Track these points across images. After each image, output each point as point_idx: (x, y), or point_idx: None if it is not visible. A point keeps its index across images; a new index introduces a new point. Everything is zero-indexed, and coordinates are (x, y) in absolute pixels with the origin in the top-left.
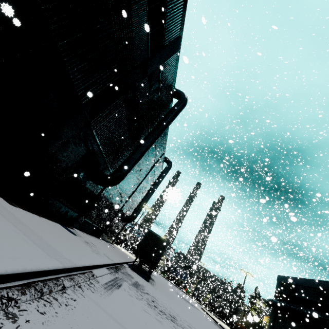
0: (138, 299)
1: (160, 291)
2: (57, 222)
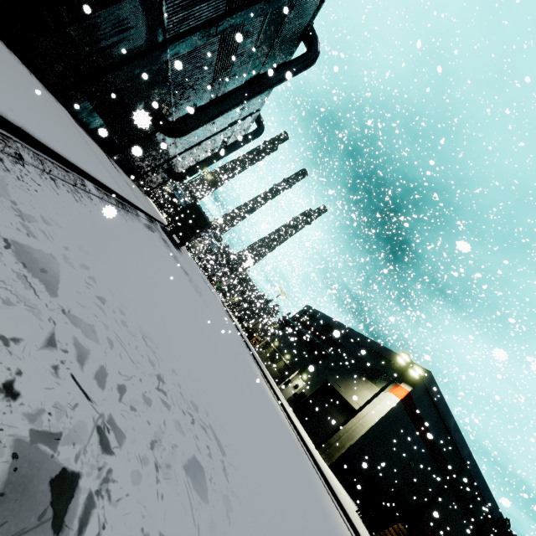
0: (164, 247)
1: (184, 260)
2: (101, 149)
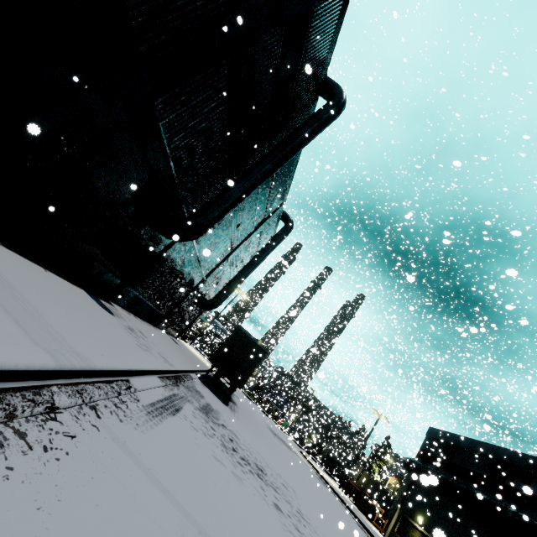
0: (206, 437)
1: (244, 422)
2: (82, 287)
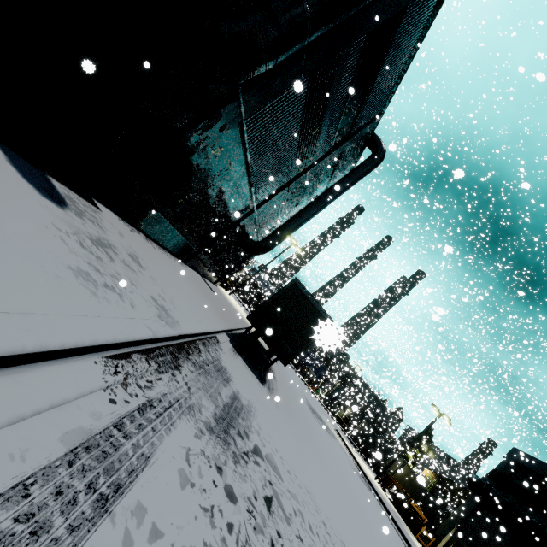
0: None
1: (284, 409)
2: None
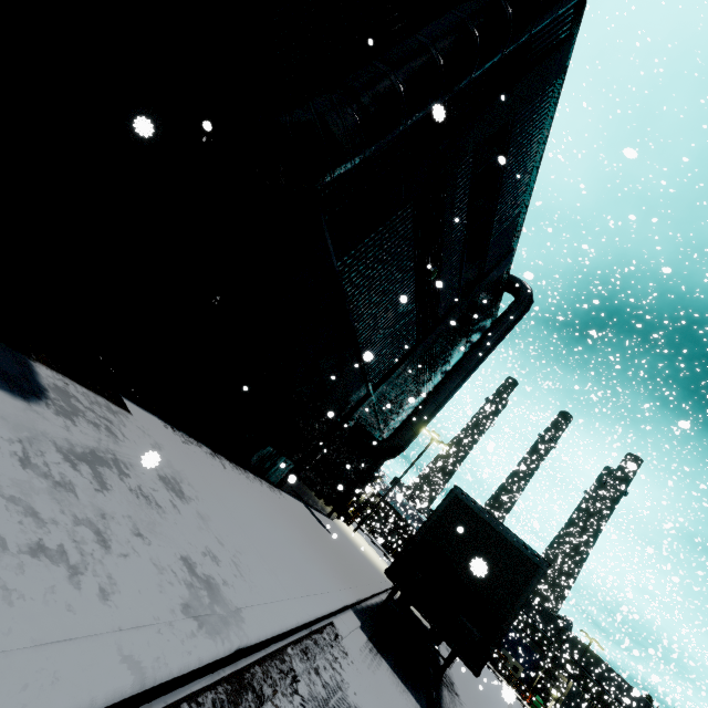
0: None
1: None
2: None
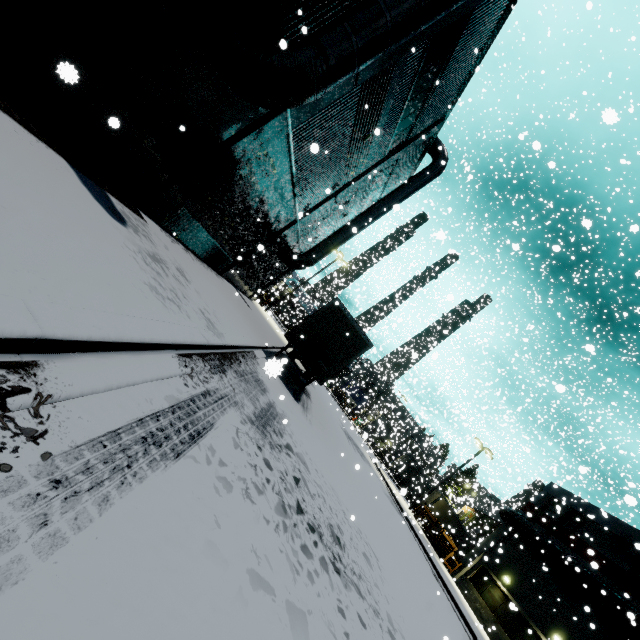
0: (246, 501)
1: (317, 427)
2: (68, 156)
